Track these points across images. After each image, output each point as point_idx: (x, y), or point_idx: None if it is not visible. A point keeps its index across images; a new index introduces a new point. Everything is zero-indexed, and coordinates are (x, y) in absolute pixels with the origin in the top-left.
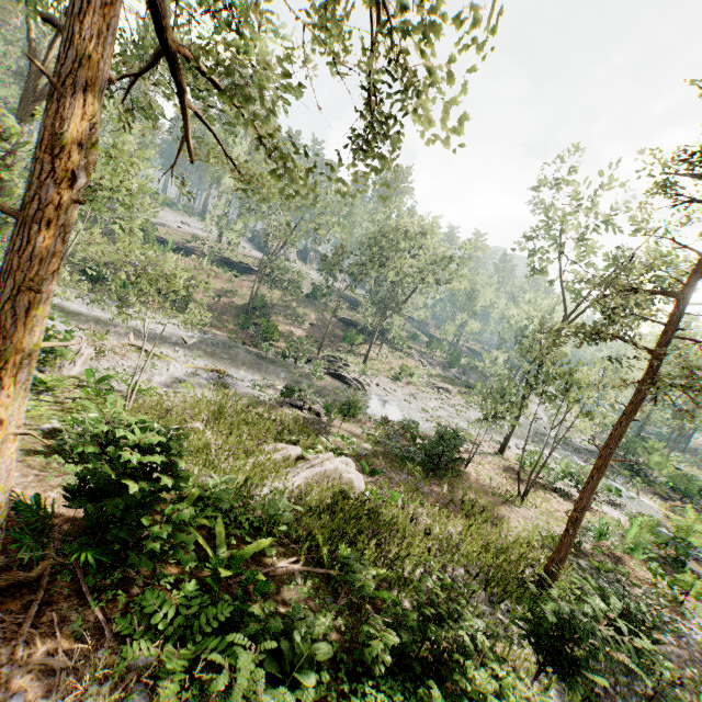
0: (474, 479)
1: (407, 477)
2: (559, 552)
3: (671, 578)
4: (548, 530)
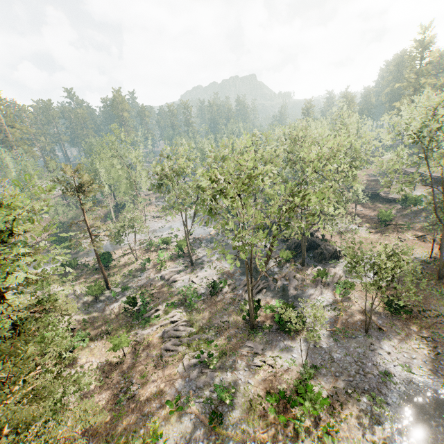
0: (124, 262)
1: (93, 275)
2: (104, 279)
3: (171, 262)
4: (135, 267)
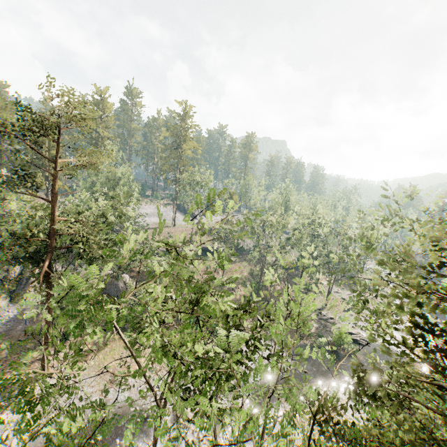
0: None
1: None
2: None
3: None
4: None
